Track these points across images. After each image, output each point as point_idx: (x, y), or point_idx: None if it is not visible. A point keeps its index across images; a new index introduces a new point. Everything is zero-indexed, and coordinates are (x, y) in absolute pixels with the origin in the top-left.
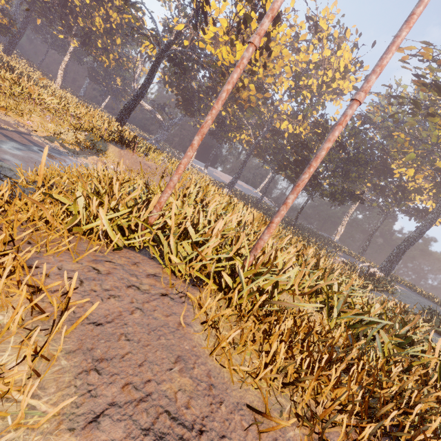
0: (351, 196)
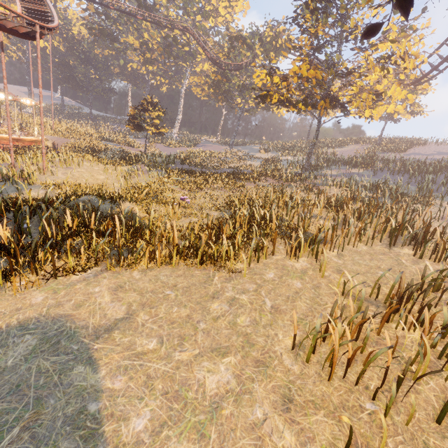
0: (110, 91)
